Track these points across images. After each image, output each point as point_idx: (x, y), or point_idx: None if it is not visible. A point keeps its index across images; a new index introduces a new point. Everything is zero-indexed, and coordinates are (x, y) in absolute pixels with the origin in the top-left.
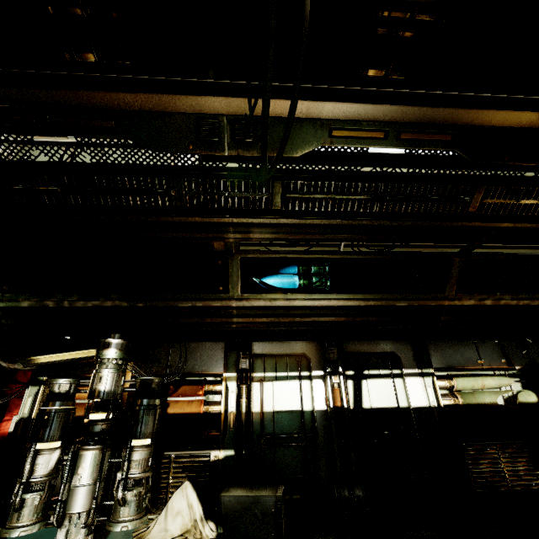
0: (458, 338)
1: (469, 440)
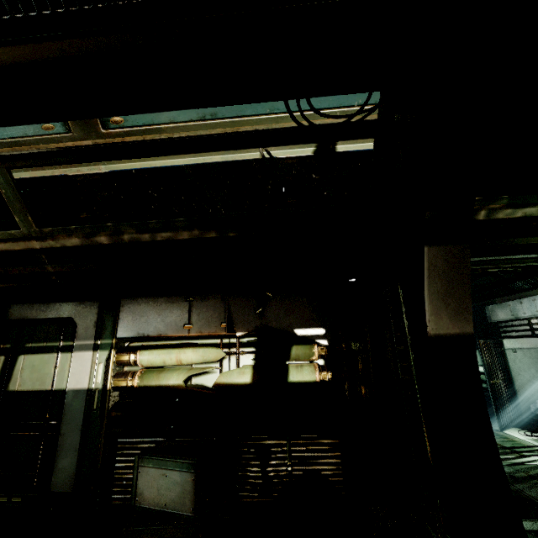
0: (169, 294)
1: (128, 436)
